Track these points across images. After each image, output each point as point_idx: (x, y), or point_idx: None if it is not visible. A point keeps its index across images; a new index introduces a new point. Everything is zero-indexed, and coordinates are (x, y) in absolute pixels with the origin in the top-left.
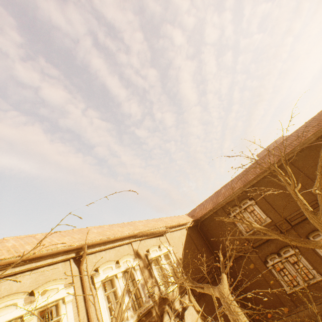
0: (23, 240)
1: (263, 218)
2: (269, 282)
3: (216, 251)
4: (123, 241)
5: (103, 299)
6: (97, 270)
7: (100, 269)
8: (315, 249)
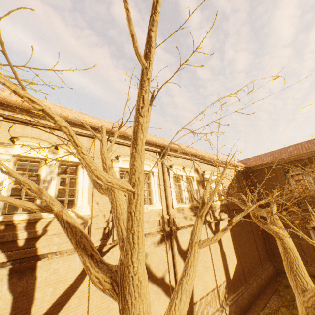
0: (130, 129)
1: None
2: (301, 238)
3: (270, 188)
4: (189, 156)
5: (173, 185)
6: (171, 167)
7: (173, 167)
8: None
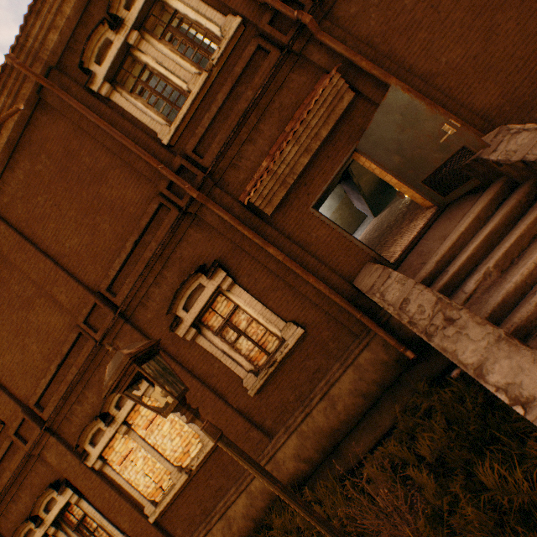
0: None
1: None
2: None
3: None
4: None
5: None
6: None
7: None
8: (107, 471)
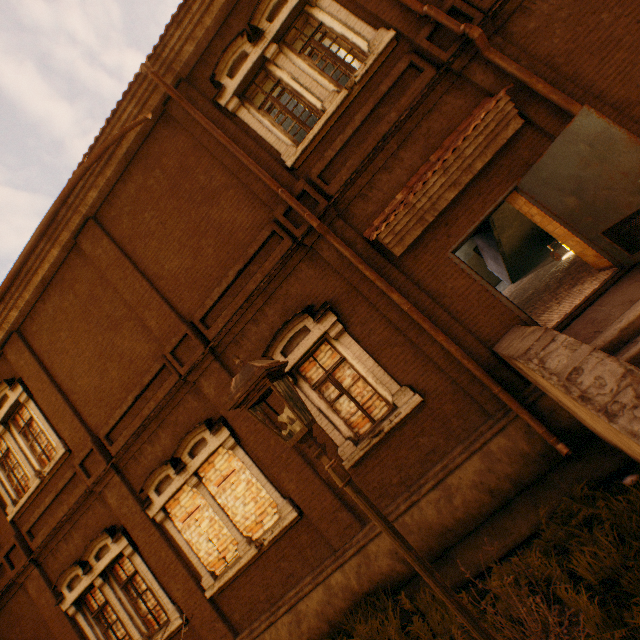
0: None
1: (54, 445)
2: None
3: None
4: None
5: None
6: None
7: None
8: (168, 527)
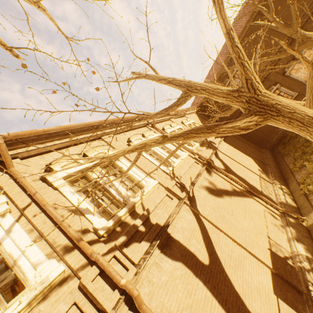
0: None
1: None
2: None
3: None
4: (165, 117)
5: None
6: (164, 129)
7: (165, 128)
8: (290, 76)
